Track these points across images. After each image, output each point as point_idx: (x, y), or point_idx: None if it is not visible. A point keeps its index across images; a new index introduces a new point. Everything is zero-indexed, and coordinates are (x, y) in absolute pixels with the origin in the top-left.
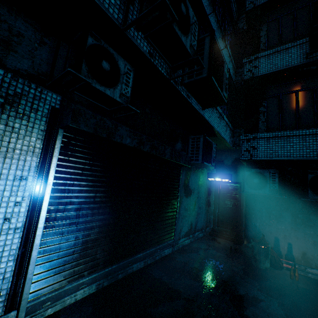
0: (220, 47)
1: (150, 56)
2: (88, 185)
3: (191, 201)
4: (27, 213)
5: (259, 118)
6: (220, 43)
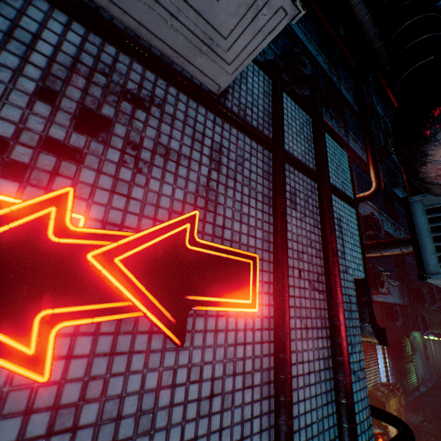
0: None
1: (407, 304)
2: (390, 357)
3: (417, 357)
4: (384, 370)
5: None
6: None
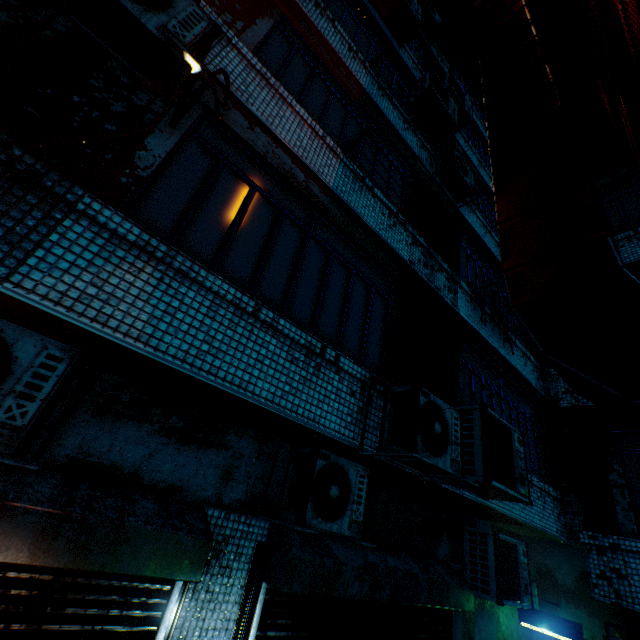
0: (503, 355)
1: None
2: None
3: None
4: None
5: (614, 498)
6: (501, 348)
